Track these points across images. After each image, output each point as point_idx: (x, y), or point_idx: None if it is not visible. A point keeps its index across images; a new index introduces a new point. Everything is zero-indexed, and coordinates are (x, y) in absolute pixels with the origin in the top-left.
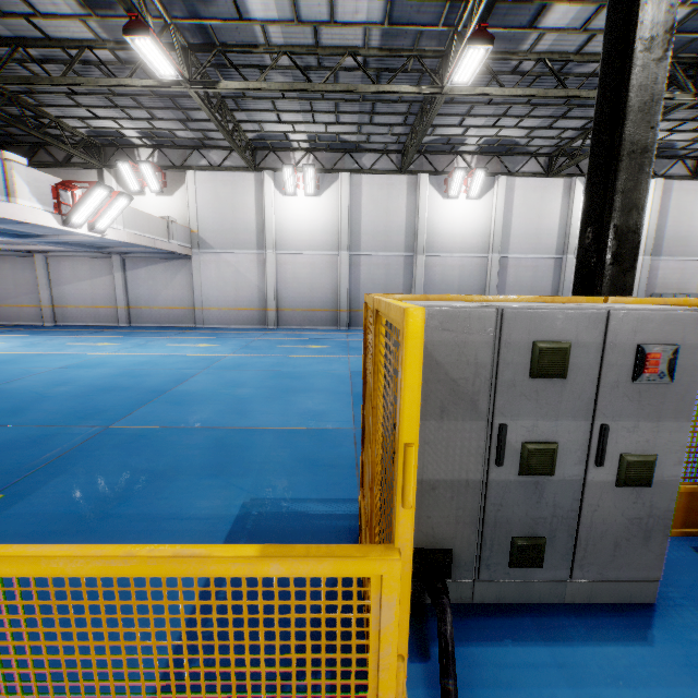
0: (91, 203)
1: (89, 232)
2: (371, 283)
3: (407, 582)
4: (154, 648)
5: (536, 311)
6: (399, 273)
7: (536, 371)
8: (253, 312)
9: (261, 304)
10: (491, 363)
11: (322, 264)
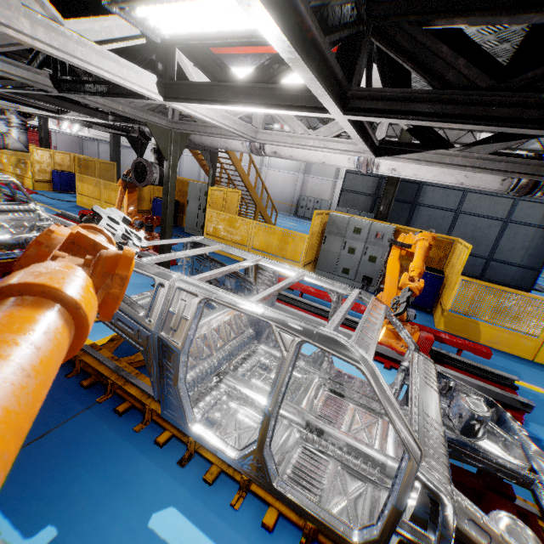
0: (66, 124)
1: (71, 132)
2: (187, 168)
3: None
4: None
5: None
6: (197, 165)
7: None
8: None
9: None
10: None
11: None
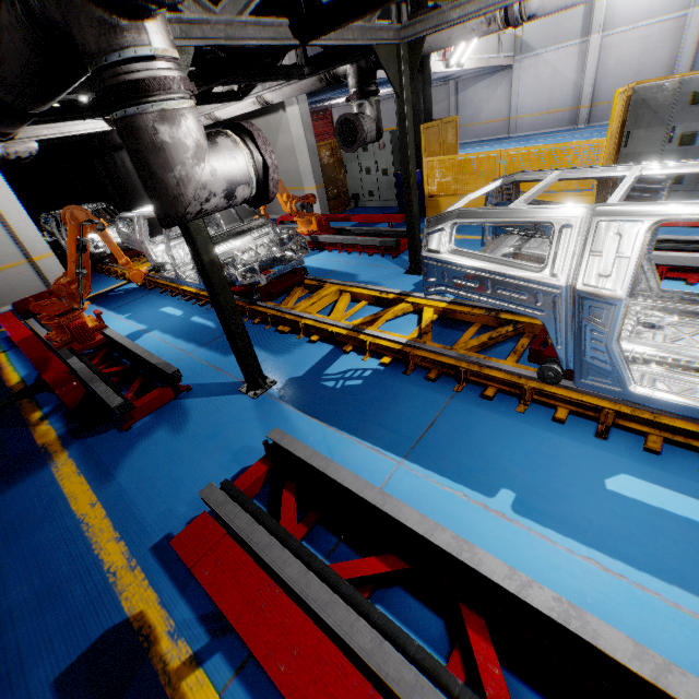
0: (462, 45)
1: (456, 69)
2: None
3: (607, 145)
4: (558, 163)
5: (695, 78)
6: None
7: (690, 103)
8: (564, 113)
9: (573, 103)
10: (672, 103)
11: (659, 36)
